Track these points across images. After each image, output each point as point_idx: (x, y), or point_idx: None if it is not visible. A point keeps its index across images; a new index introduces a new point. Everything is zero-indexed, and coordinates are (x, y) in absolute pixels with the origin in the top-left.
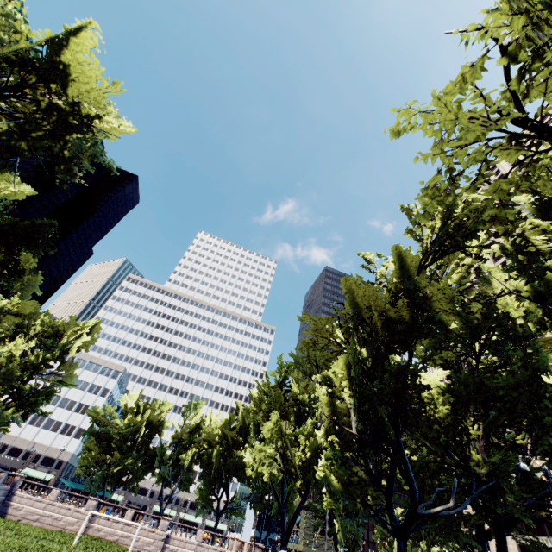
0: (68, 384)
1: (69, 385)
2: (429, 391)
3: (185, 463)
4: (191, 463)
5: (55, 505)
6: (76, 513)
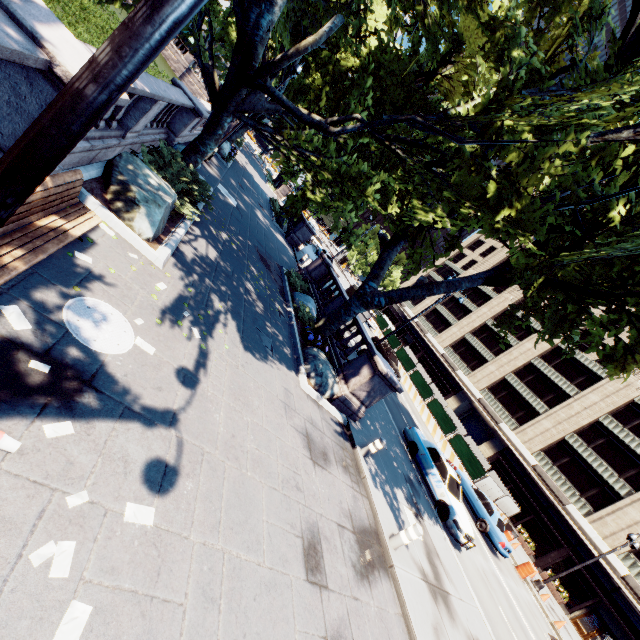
0: None
1: None
2: (365, 50)
3: None
4: None
5: None
6: None
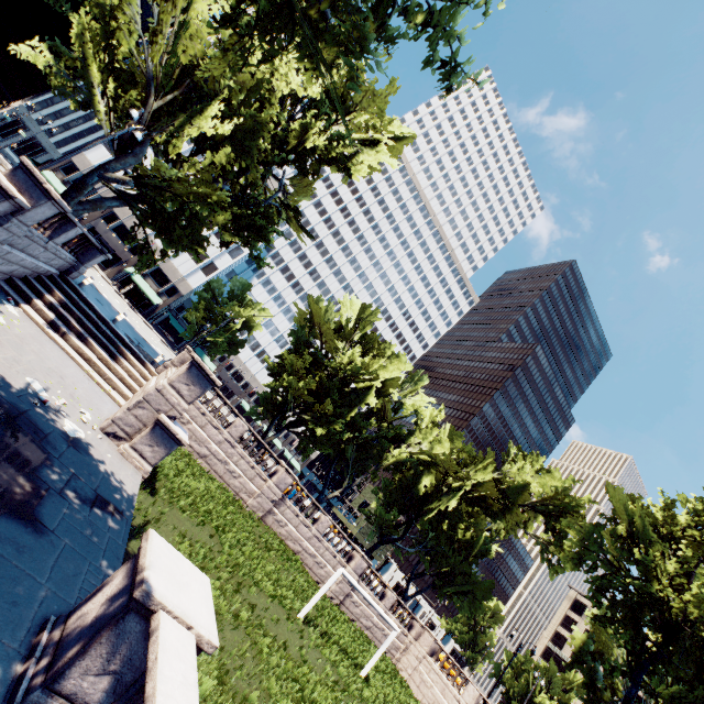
0: (293, 221)
1: (290, 222)
2: None
3: (384, 463)
4: (394, 471)
5: (235, 449)
6: (259, 479)
